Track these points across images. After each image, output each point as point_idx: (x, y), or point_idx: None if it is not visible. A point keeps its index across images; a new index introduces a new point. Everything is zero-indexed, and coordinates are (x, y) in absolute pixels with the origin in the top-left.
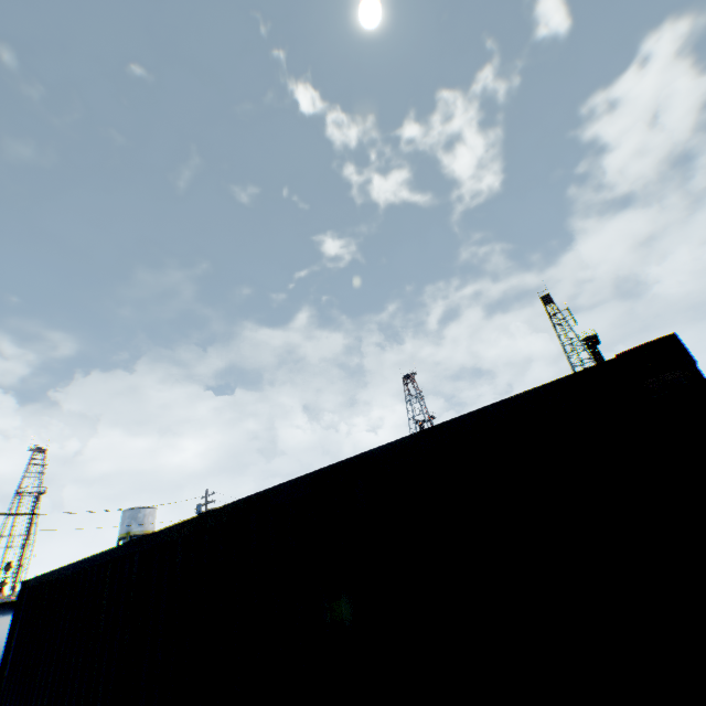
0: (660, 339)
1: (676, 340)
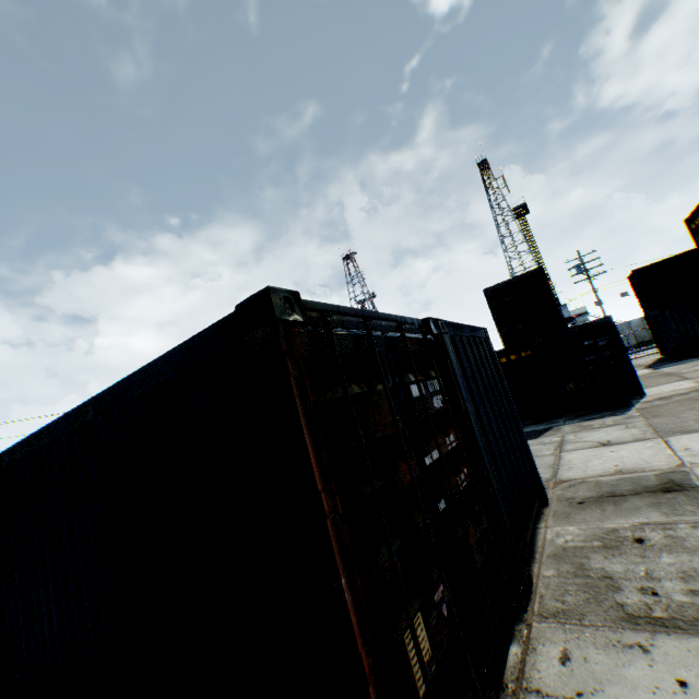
0: (260, 292)
1: (269, 294)
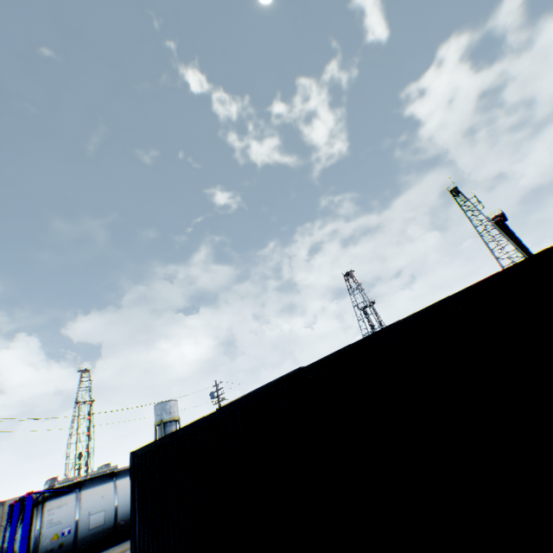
0: None
1: None
